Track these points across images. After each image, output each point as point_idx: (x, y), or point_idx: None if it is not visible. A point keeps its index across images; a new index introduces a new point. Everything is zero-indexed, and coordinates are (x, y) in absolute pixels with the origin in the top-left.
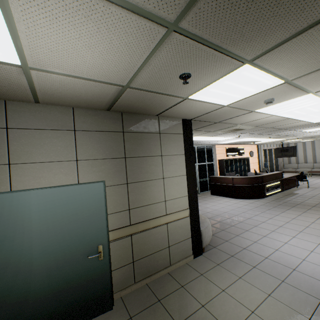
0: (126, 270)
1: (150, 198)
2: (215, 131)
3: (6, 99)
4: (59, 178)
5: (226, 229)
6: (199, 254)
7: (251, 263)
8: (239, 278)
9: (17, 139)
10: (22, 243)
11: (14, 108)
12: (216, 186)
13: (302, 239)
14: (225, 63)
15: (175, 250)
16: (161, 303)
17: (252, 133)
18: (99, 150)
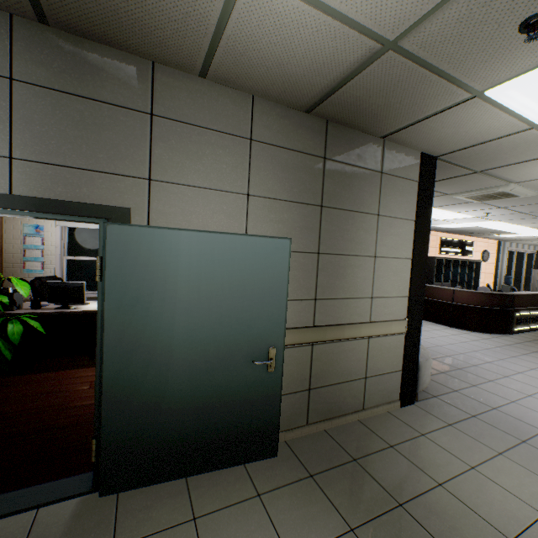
0: (297, 400)
1: (350, 288)
2: (455, 194)
3: (157, 60)
4: (219, 221)
5: (449, 372)
6: (409, 402)
7: (515, 435)
8: (499, 455)
9: (164, 138)
10: (160, 316)
11: (165, 79)
12: None
13: None
14: None
15: (374, 386)
16: (360, 465)
17: (516, 211)
18: (284, 184)
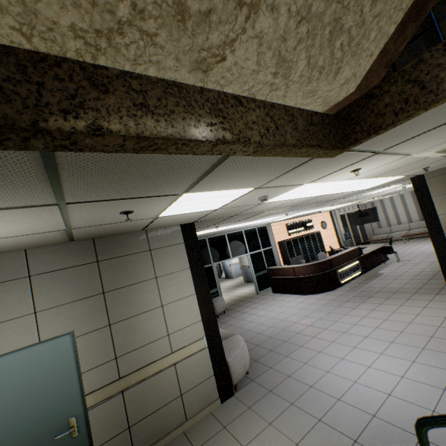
0: (120, 441)
1: (146, 336)
2: (244, 219)
3: None
4: (13, 341)
5: (276, 348)
6: (229, 395)
7: (290, 399)
8: (269, 425)
9: None
10: None
11: None
12: (277, 280)
13: (364, 348)
14: (158, 199)
15: (192, 397)
16: None
17: (301, 209)
18: (66, 292)
